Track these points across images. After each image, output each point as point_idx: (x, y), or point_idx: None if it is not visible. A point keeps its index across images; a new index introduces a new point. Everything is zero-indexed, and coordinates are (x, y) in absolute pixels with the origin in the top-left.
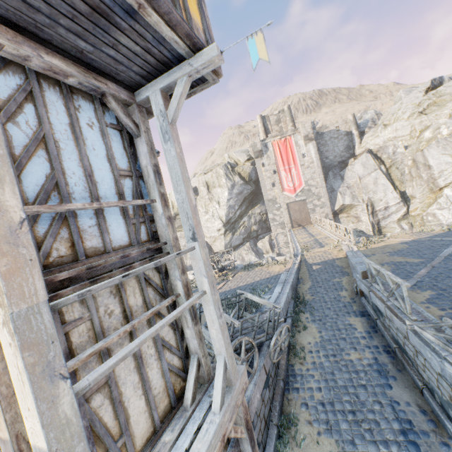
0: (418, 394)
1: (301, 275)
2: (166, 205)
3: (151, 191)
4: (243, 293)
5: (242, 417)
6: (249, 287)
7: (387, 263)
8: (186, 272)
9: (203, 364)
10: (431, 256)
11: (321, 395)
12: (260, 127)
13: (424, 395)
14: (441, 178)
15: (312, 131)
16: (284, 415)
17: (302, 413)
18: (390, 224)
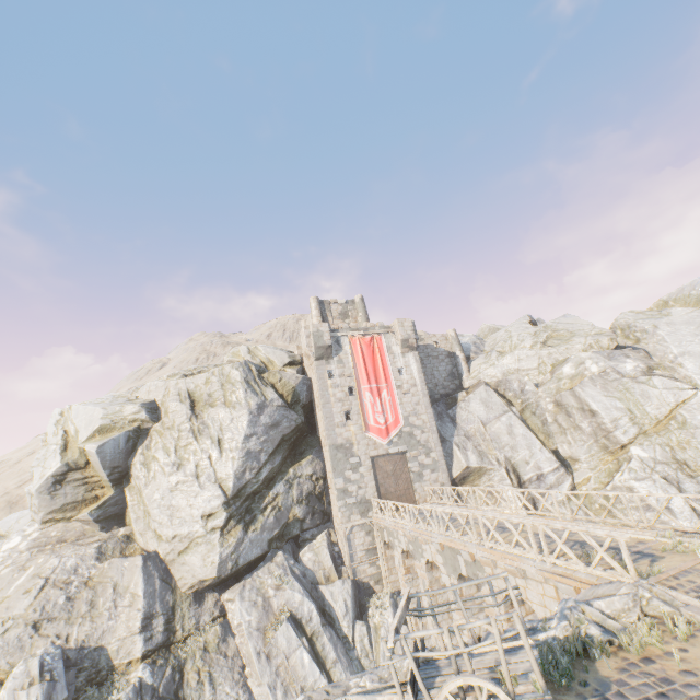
0: None
1: None
2: None
3: None
4: None
5: None
6: None
7: None
8: None
9: None
10: None
11: None
12: (315, 315)
13: None
14: (619, 429)
15: (414, 334)
16: None
17: None
18: (554, 506)
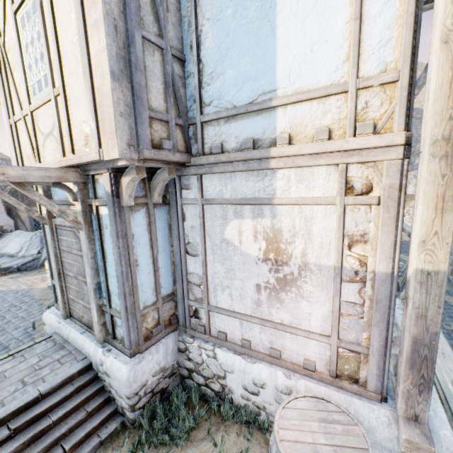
0: None
1: None
2: None
3: None
4: None
5: None
6: None
7: None
8: None
9: None
10: None
11: None
12: None
13: None
14: None
15: None
16: None
17: None
18: None
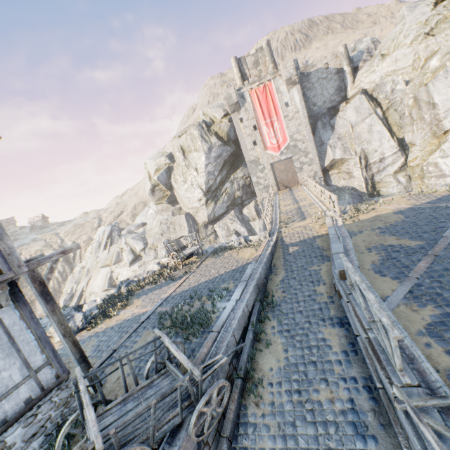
0: None
1: (275, 262)
2: None
3: None
4: (160, 336)
5: None
6: (209, 286)
7: (375, 248)
8: None
9: None
10: (434, 235)
11: None
12: (235, 73)
13: None
14: (448, 118)
15: (295, 71)
16: None
17: None
18: (385, 178)
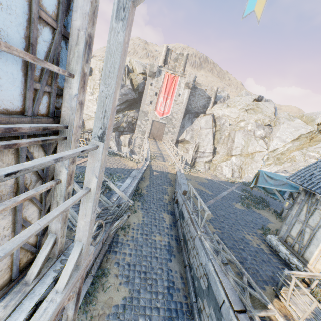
0: (183, 267)
1: (145, 175)
2: (83, 87)
3: (72, 62)
4: (107, 181)
5: (78, 287)
6: (107, 171)
7: (196, 188)
8: (76, 162)
9: (58, 243)
10: (217, 193)
11: (130, 259)
12: (162, 55)
13: (185, 269)
14: (235, 150)
15: (192, 82)
16: (101, 269)
17: (114, 269)
18: (200, 162)
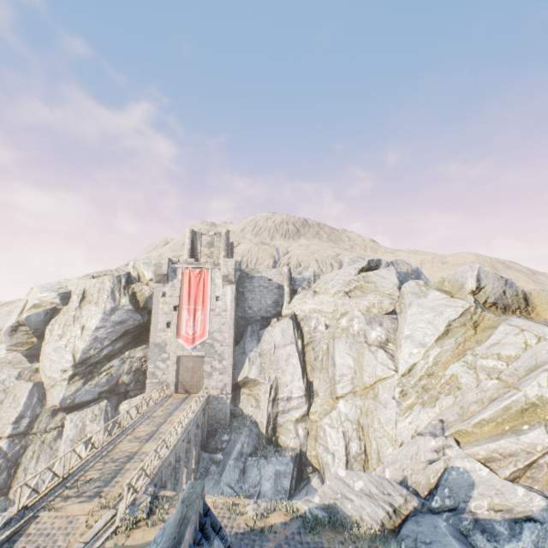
0: None
1: None
2: None
3: None
4: None
5: None
6: None
7: None
8: None
9: None
10: None
11: None
12: (187, 243)
13: None
14: (341, 384)
15: (234, 272)
16: None
17: None
18: (287, 423)
